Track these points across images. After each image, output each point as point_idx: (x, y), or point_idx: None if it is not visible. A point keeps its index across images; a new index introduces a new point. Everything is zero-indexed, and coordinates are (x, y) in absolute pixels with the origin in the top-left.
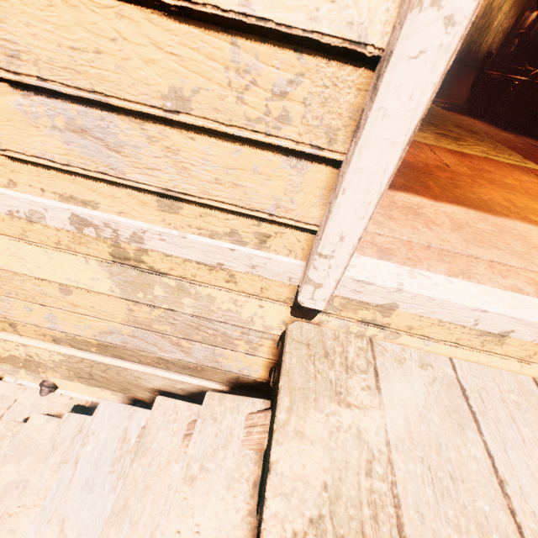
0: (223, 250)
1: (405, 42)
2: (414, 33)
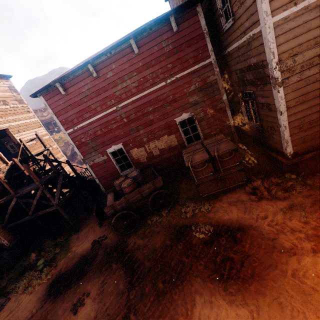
0: (3, 165)
1: (1, 155)
2: (1, 155)
